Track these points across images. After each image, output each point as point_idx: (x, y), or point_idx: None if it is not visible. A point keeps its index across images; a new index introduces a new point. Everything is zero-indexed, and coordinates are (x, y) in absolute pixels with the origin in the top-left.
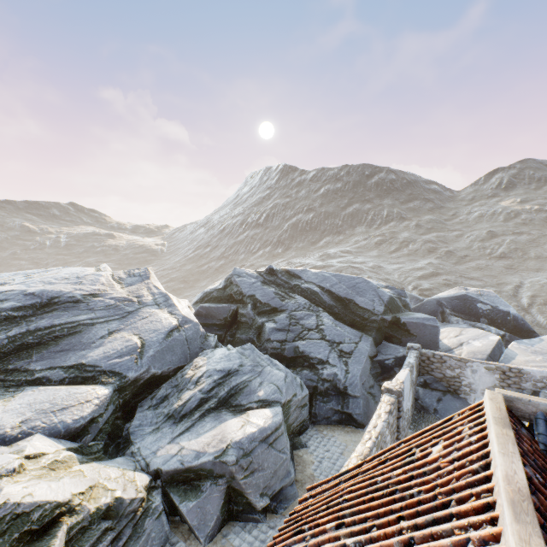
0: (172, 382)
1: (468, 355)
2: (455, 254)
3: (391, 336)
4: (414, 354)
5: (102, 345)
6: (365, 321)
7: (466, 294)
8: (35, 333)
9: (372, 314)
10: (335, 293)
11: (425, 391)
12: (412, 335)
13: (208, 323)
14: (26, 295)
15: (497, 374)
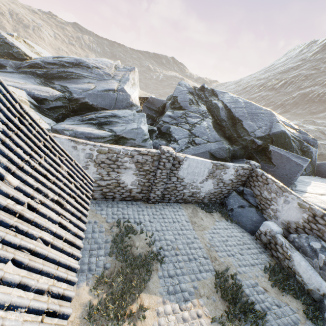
0: (96, 112)
1: (313, 200)
2: None
3: (252, 157)
4: (242, 165)
5: (80, 85)
6: (239, 138)
7: None
8: (66, 73)
9: (246, 135)
10: (232, 113)
11: (236, 195)
12: (271, 163)
13: (151, 108)
14: (74, 59)
15: (306, 214)
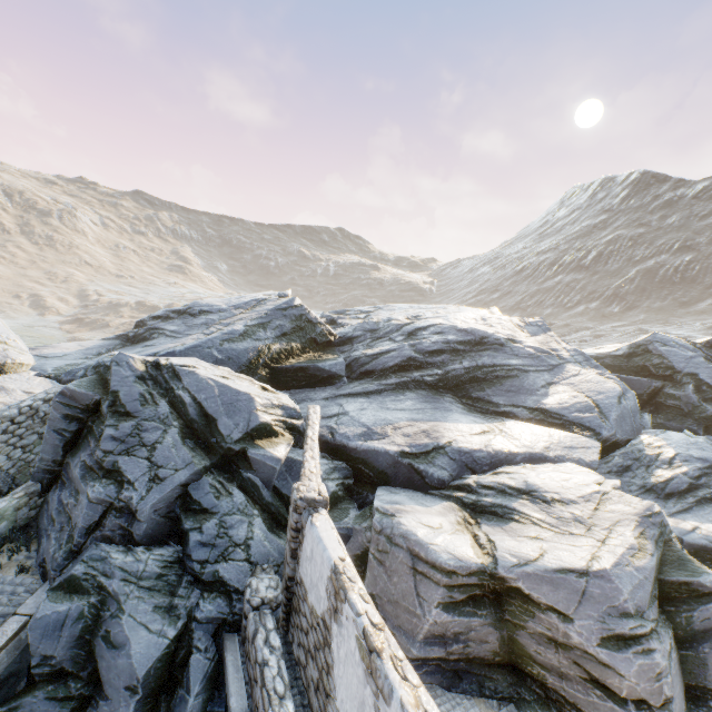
0: (627, 453)
1: None
2: None
3: None
4: None
5: (548, 395)
6: None
7: None
8: (482, 369)
9: None
10: None
11: None
12: None
13: None
14: (458, 330)
15: None
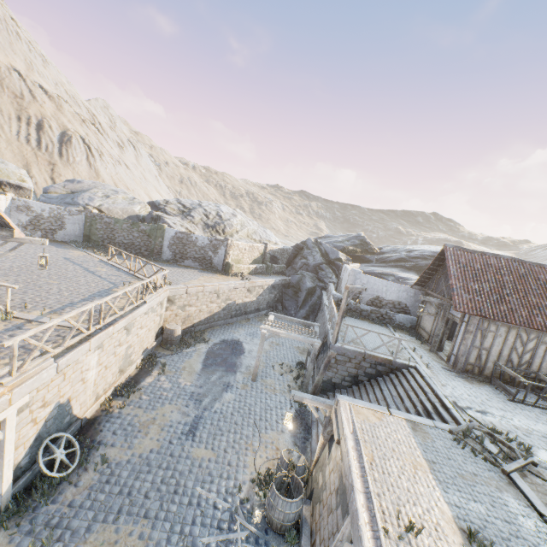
0: None
1: None
2: None
3: None
4: None
5: None
6: None
7: None
8: None
9: None
10: None
11: None
12: None
13: None
14: (431, 252)
15: None
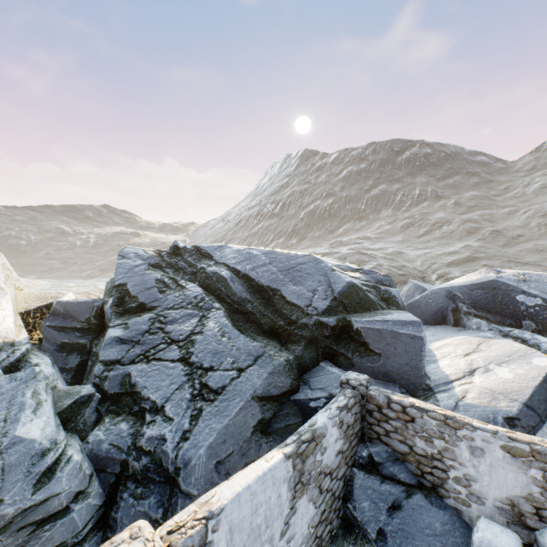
0: None
1: (480, 398)
2: (503, 234)
3: (334, 353)
4: (343, 399)
5: None
6: (292, 326)
7: (496, 279)
8: None
9: (302, 315)
10: (255, 280)
11: (366, 480)
12: (372, 353)
13: (67, 326)
14: None
15: (537, 470)
